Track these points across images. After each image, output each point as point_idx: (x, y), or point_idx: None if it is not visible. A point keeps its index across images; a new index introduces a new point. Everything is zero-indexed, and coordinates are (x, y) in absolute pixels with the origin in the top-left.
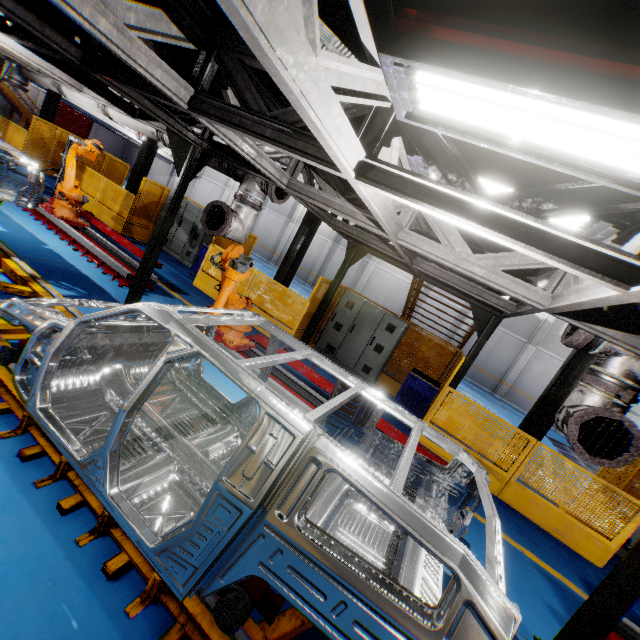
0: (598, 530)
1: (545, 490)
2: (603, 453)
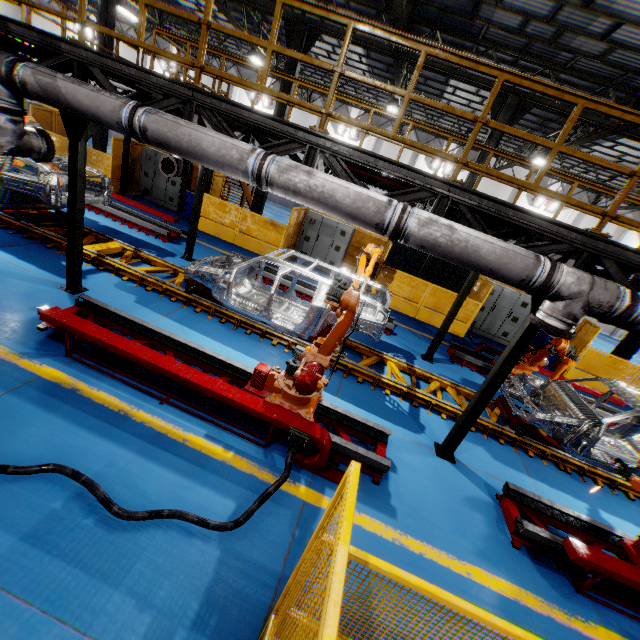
0: (274, 244)
1: (251, 233)
2: (170, 172)
